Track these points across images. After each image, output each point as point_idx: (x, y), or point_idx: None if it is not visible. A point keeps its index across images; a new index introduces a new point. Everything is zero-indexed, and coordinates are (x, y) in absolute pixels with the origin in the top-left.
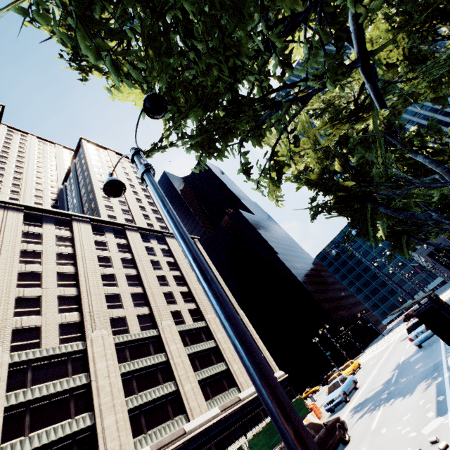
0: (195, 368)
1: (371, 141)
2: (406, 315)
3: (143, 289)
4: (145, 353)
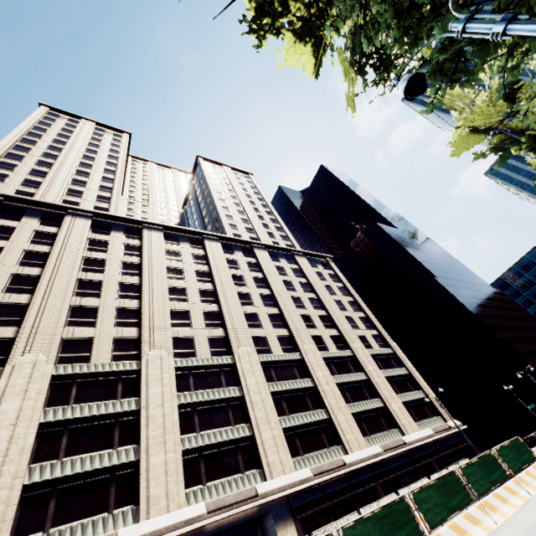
0: (346, 399)
1: None
2: None
3: (279, 310)
4: (290, 376)
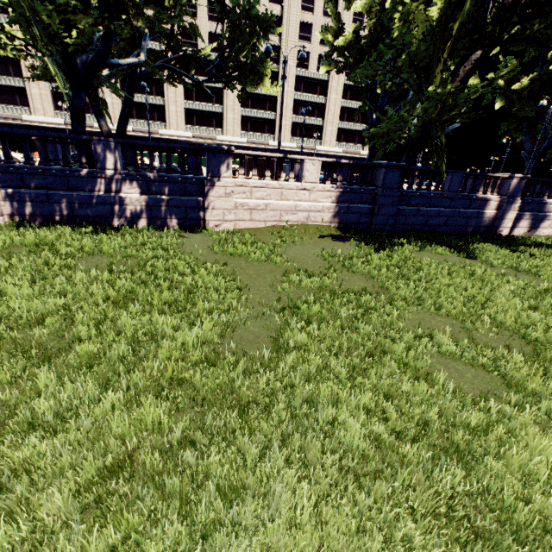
0: (297, 112)
1: None
2: None
3: (281, 11)
4: None
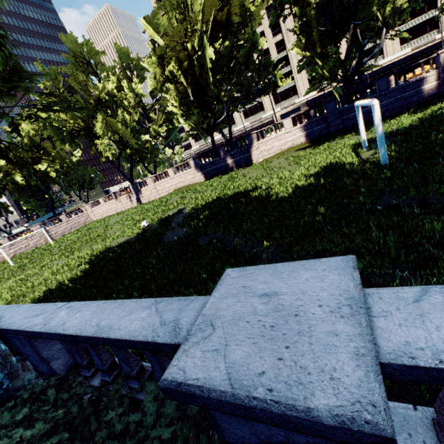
0: None
1: None
2: None
3: None
4: None
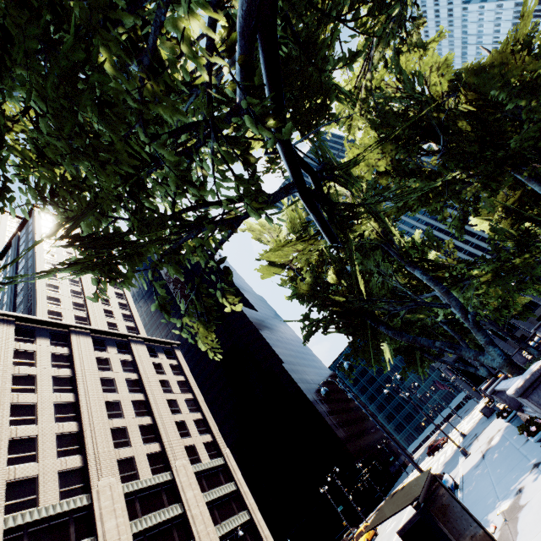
0: None
1: (368, 249)
2: (430, 447)
3: (79, 425)
4: None
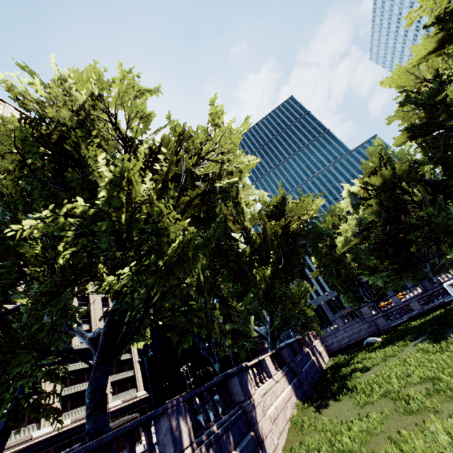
0: (65, 384)
1: None
2: None
3: None
4: None
